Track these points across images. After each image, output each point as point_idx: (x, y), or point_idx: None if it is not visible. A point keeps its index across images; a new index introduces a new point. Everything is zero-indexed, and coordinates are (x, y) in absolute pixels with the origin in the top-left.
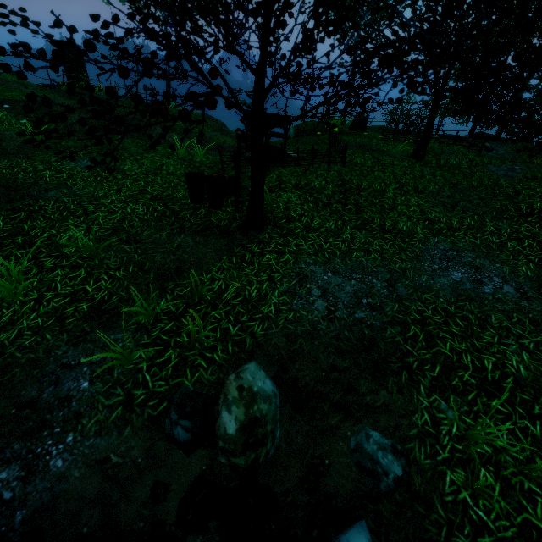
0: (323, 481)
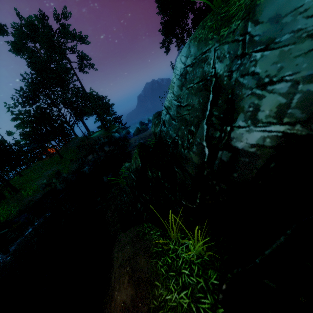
0: None
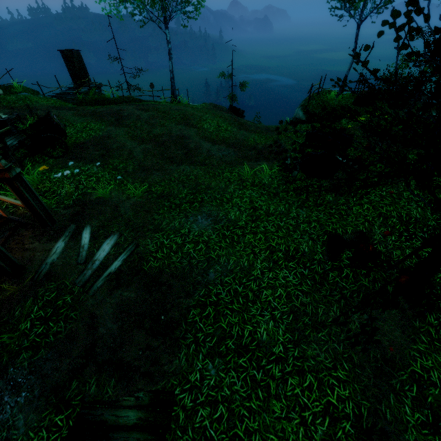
0: None
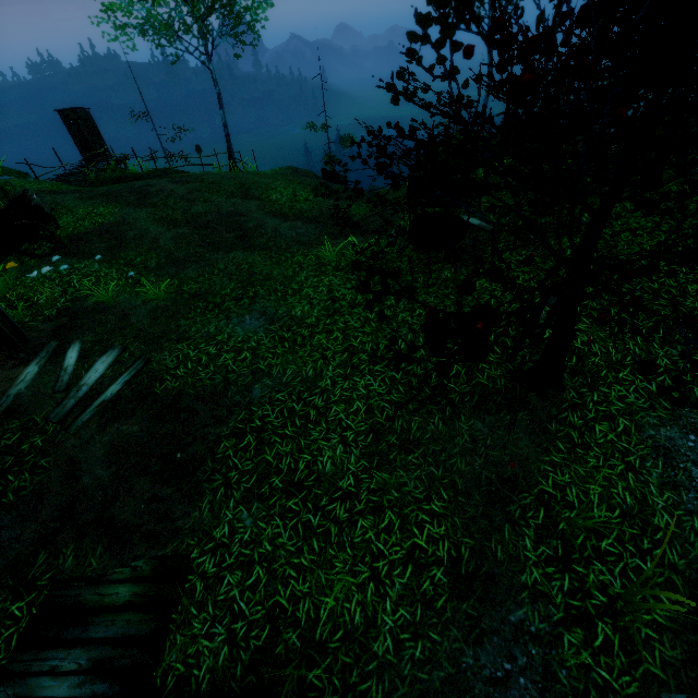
0: None
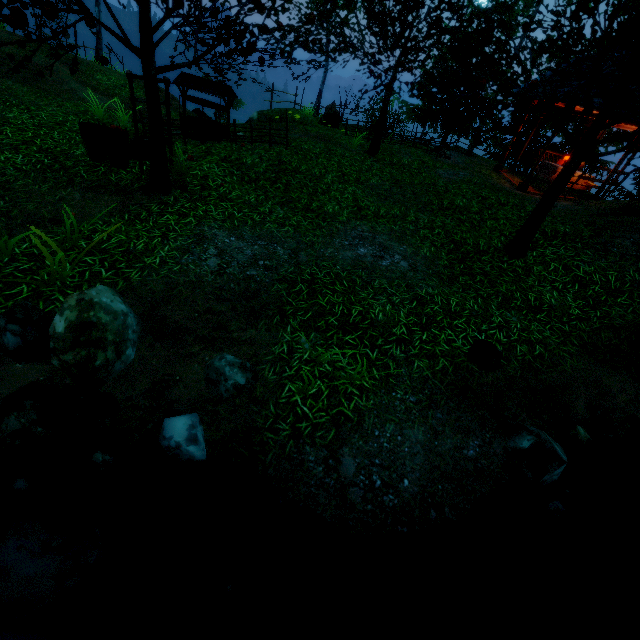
0: (170, 391)
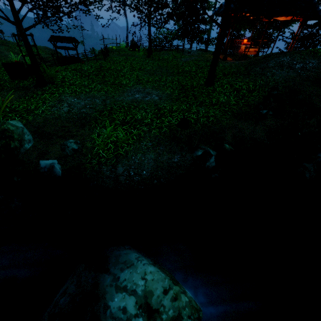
0: (46, 156)
